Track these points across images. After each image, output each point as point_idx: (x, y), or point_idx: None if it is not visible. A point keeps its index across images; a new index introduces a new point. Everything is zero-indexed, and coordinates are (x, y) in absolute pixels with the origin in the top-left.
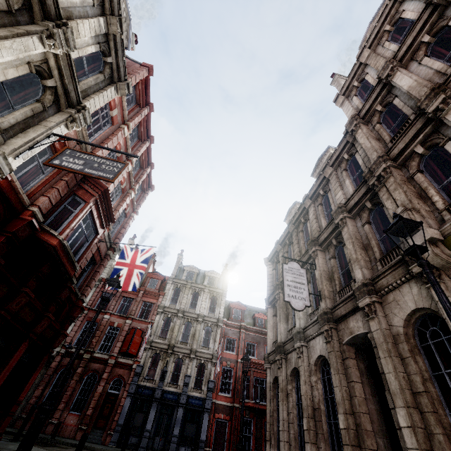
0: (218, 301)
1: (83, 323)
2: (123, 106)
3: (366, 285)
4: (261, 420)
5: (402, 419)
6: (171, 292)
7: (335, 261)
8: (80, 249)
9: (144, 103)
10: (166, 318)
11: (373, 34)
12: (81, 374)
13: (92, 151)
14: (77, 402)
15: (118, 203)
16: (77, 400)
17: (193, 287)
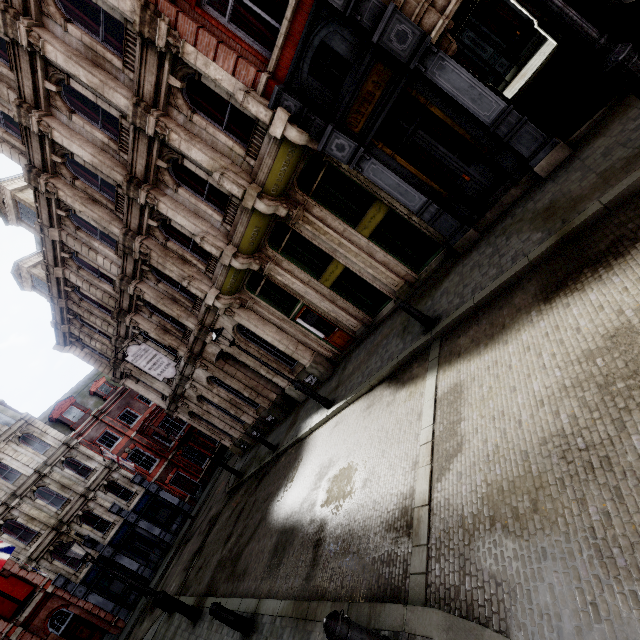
0: (35, 433)
1: None
2: None
3: (201, 330)
4: (194, 436)
5: (263, 373)
6: None
7: (157, 316)
8: None
9: None
10: (3, 529)
11: None
12: None
13: None
14: None
15: None
16: None
17: None
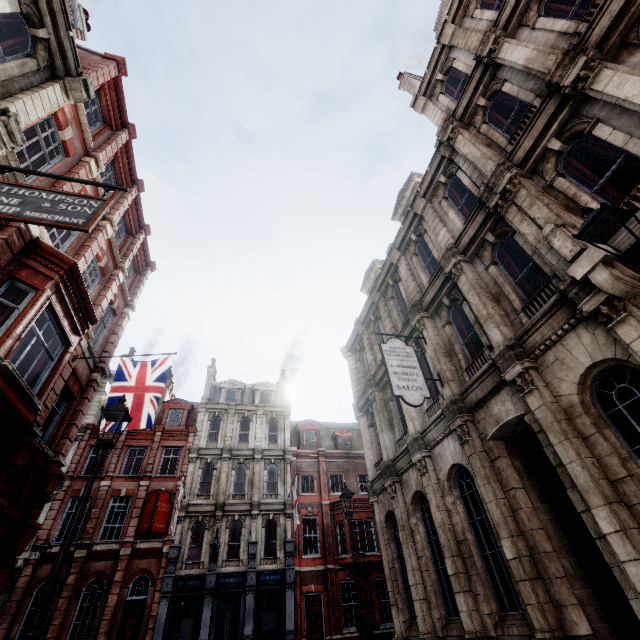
0: (280, 424)
1: (65, 503)
2: (82, 125)
3: (511, 348)
4: (368, 577)
5: (604, 523)
6: (206, 425)
7: (452, 328)
8: (40, 375)
9: (117, 123)
10: (205, 466)
11: (455, 2)
12: (75, 585)
13: None
14: (75, 631)
15: (97, 292)
16: (74, 629)
17: (239, 412)
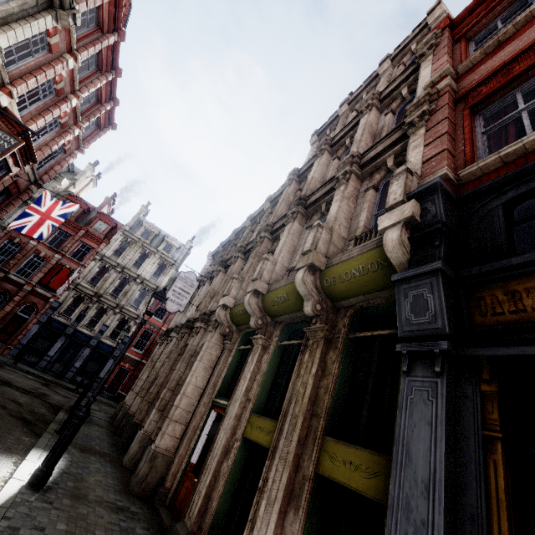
0: (166, 270)
1: (3, 240)
2: (71, 32)
3: (205, 314)
4: None
5: (162, 394)
6: (118, 244)
7: None
8: None
9: (110, 28)
10: (103, 267)
11: (356, 92)
12: None
13: (12, 82)
14: None
15: (52, 138)
16: None
17: (144, 247)
